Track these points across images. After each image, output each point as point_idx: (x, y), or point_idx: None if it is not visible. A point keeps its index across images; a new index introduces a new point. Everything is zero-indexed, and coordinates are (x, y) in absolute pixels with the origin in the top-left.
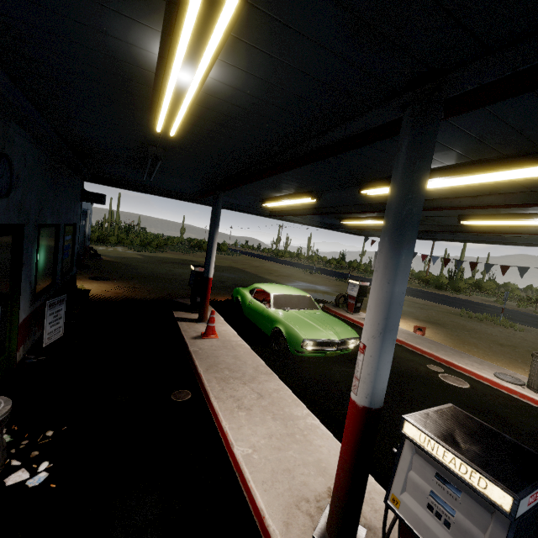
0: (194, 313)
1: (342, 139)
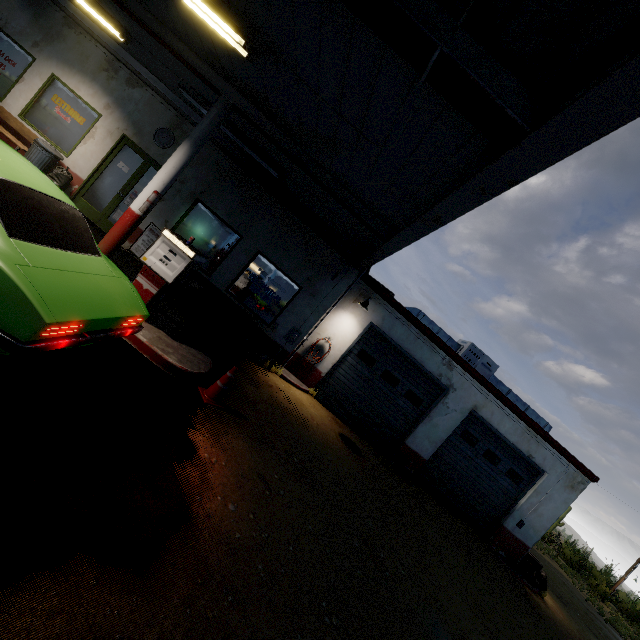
0: None
1: None
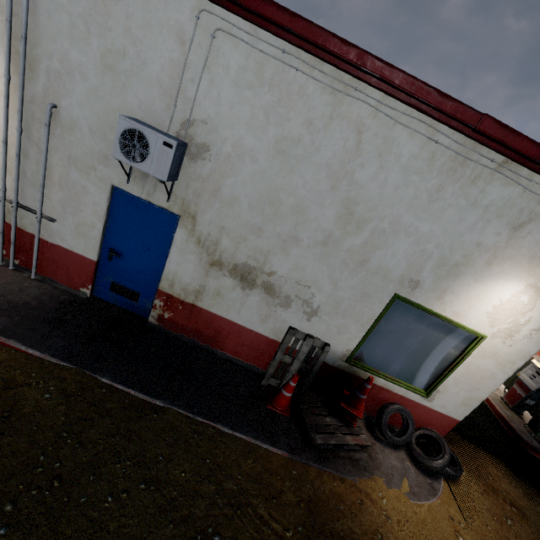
0: None
1: None
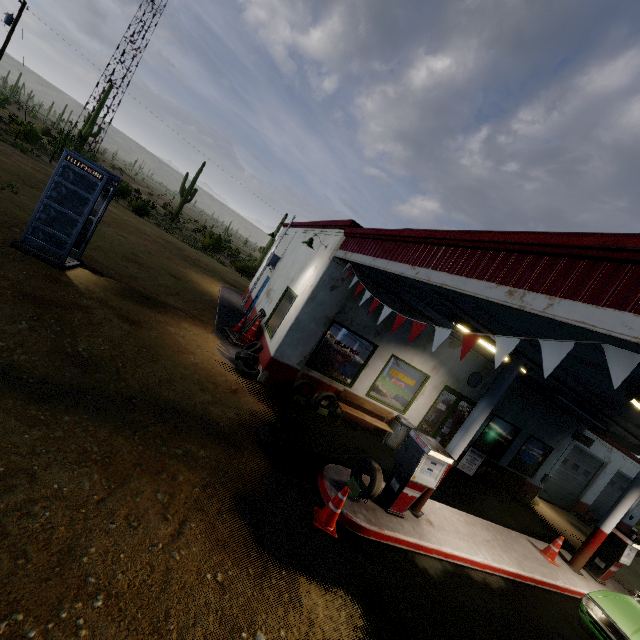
0: (584, 569)
1: None
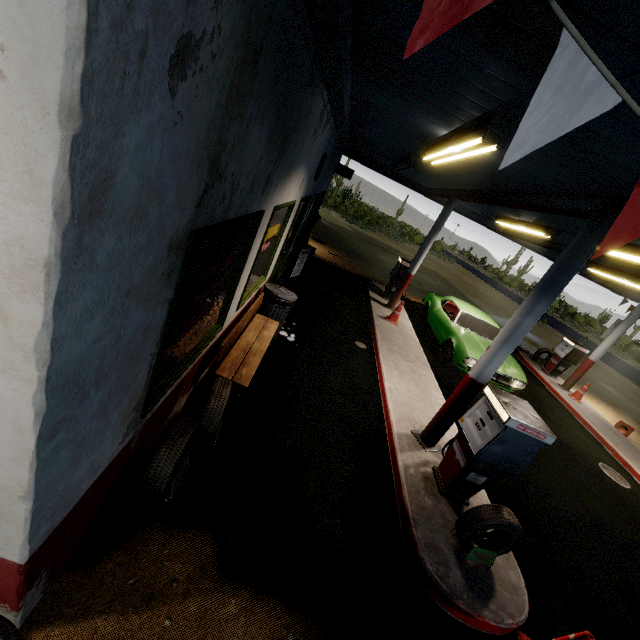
0: (385, 299)
1: (558, 208)
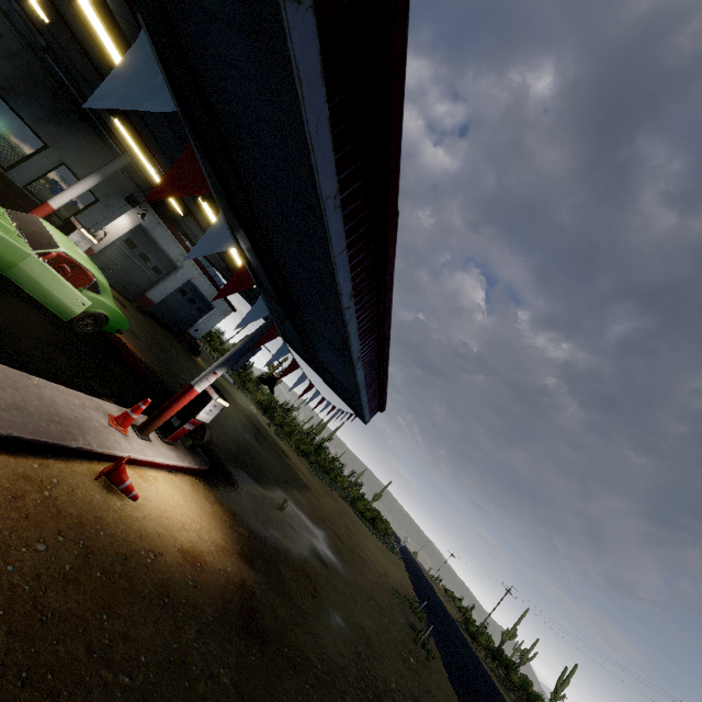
0: None
1: None
